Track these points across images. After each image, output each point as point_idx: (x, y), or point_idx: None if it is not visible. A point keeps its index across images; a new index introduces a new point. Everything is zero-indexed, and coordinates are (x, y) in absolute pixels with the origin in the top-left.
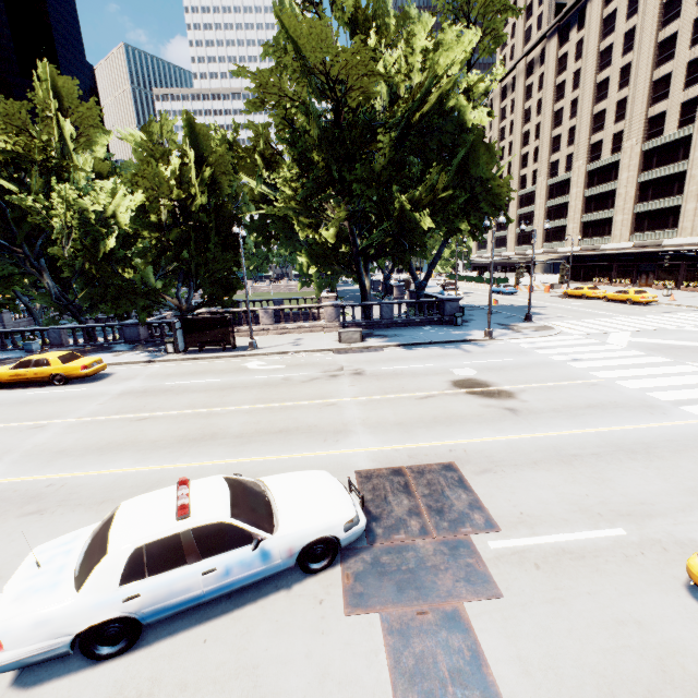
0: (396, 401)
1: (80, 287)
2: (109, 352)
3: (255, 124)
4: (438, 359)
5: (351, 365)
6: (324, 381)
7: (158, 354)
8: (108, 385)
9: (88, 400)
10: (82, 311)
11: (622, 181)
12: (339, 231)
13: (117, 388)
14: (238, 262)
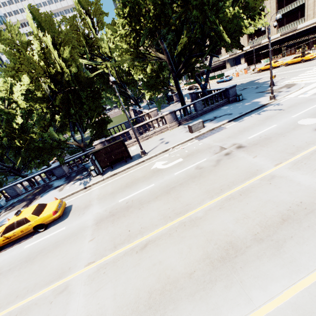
0: (315, 157)
1: (12, 156)
2: (53, 189)
3: (67, 19)
4: (271, 120)
5: (224, 143)
6: (228, 160)
7: (88, 180)
8: (78, 218)
9: (78, 239)
10: (20, 170)
11: (267, 1)
12: (153, 68)
13: (88, 219)
14: (102, 106)
